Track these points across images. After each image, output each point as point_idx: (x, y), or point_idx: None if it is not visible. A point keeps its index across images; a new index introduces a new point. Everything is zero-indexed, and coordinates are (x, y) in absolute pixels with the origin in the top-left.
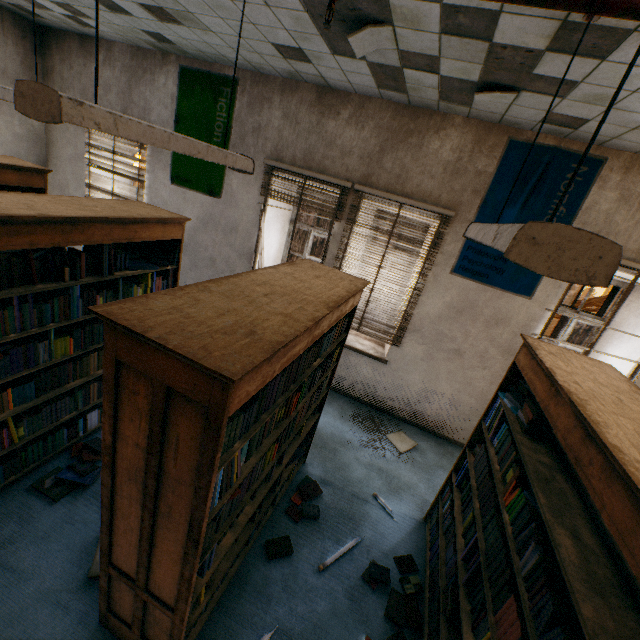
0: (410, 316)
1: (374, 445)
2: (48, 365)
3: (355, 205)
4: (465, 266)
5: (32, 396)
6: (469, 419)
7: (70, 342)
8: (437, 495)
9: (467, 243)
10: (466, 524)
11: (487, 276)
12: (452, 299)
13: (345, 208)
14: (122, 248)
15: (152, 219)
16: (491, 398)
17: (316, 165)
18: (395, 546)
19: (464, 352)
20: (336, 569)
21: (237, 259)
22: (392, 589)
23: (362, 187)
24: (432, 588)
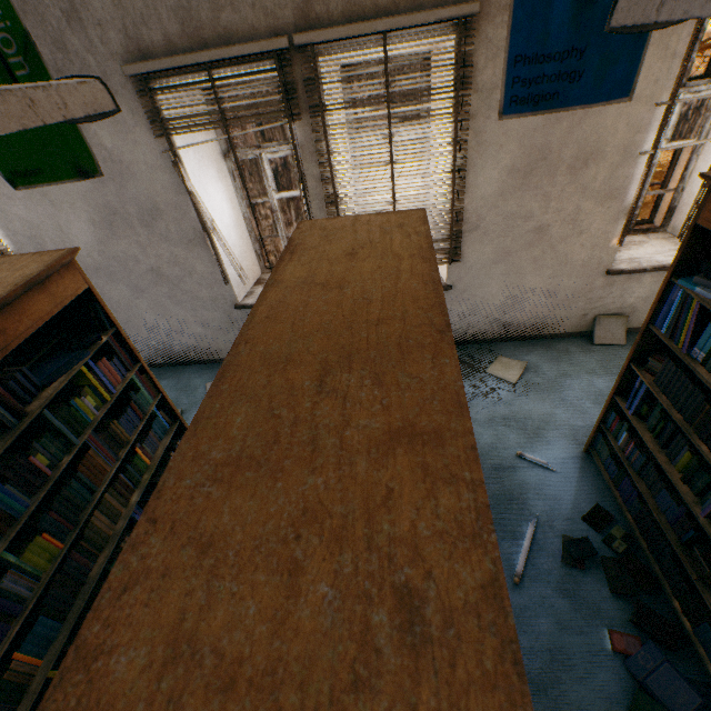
0: (461, 214)
1: (481, 392)
2: (41, 589)
3: (310, 77)
4: (519, 96)
5: (55, 627)
6: (574, 303)
7: (46, 540)
8: (597, 425)
9: (512, 52)
10: (682, 467)
11: (557, 95)
12: (512, 159)
13: (297, 91)
14: (10, 355)
15: (11, 294)
16: (659, 291)
17: (210, 32)
18: (574, 503)
19: (548, 226)
20: (532, 571)
21: (187, 253)
22: (603, 559)
23: (307, 35)
24: (649, 538)
